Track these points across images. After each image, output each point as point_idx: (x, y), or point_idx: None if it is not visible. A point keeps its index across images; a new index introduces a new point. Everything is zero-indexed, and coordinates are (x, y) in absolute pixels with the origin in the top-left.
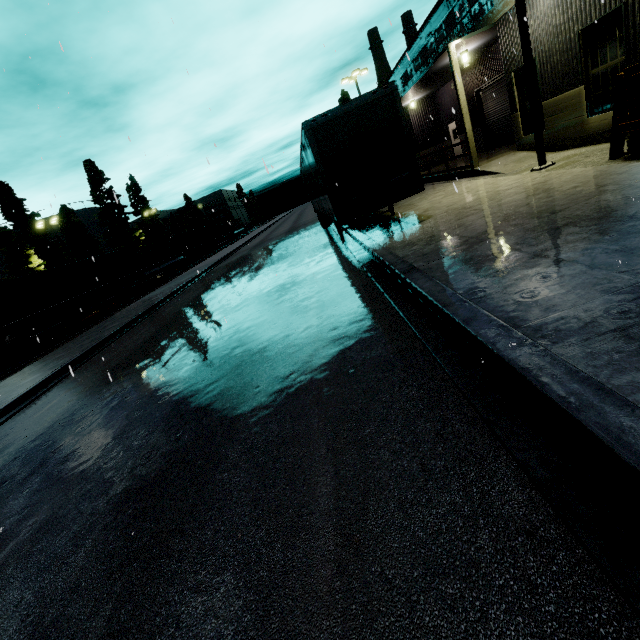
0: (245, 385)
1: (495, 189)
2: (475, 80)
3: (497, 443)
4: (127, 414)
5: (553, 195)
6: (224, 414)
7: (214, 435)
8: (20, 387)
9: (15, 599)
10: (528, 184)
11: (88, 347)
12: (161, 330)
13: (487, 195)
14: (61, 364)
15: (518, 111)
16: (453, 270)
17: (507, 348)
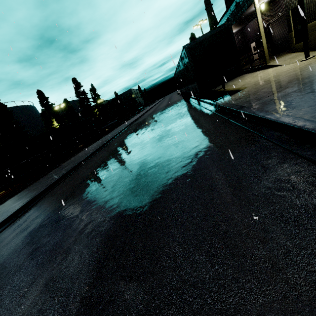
0: (169, 157)
1: (281, 71)
2: (267, 18)
3: (296, 156)
4: (117, 173)
5: (315, 68)
6: (164, 166)
7: (162, 172)
8: (62, 171)
9: (102, 220)
10: (300, 66)
11: (86, 156)
12: (117, 147)
13: (277, 74)
14: (76, 163)
15: (293, 31)
16: (264, 104)
17: (298, 123)
